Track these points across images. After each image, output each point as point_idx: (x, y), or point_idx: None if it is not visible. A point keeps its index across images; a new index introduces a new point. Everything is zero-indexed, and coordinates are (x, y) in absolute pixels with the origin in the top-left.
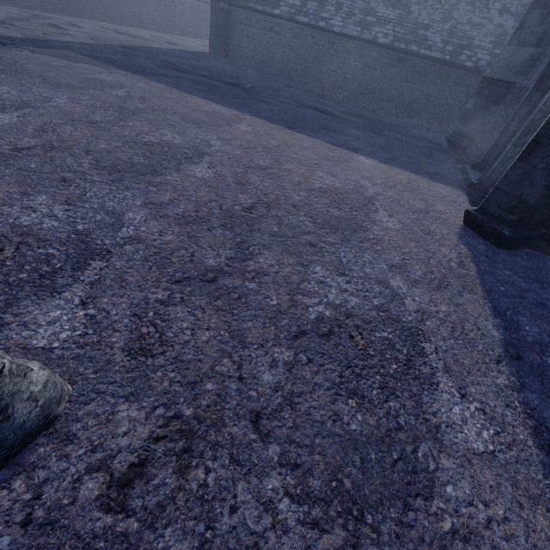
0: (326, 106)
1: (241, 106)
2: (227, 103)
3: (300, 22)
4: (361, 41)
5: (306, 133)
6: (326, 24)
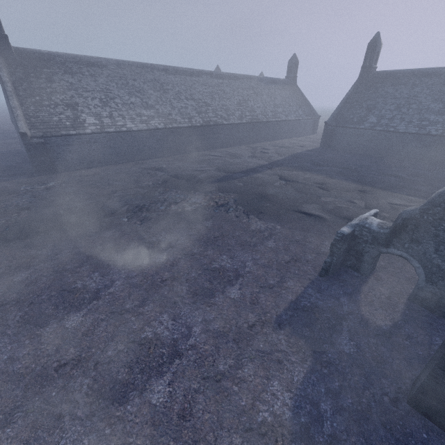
0: (398, 172)
1: (358, 181)
2: (352, 180)
3: (377, 130)
4: (419, 134)
5: (392, 191)
6: (394, 129)
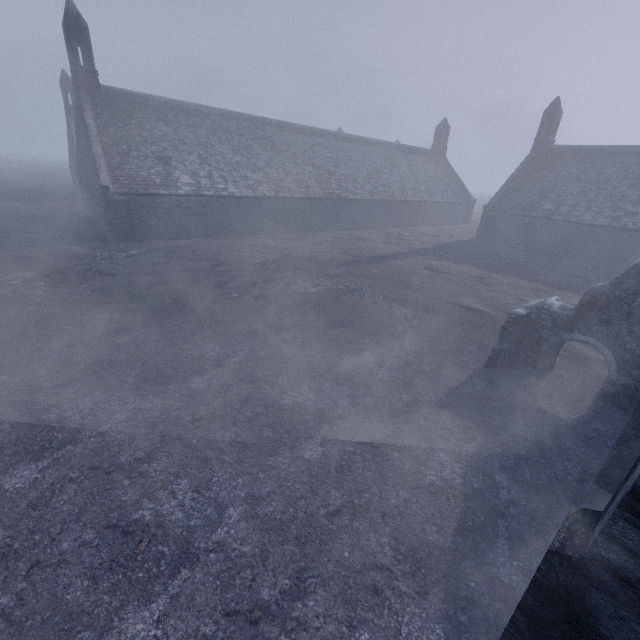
0: (583, 273)
1: (529, 278)
2: (521, 277)
3: (554, 219)
4: (610, 228)
5: (575, 292)
6: (578, 219)
